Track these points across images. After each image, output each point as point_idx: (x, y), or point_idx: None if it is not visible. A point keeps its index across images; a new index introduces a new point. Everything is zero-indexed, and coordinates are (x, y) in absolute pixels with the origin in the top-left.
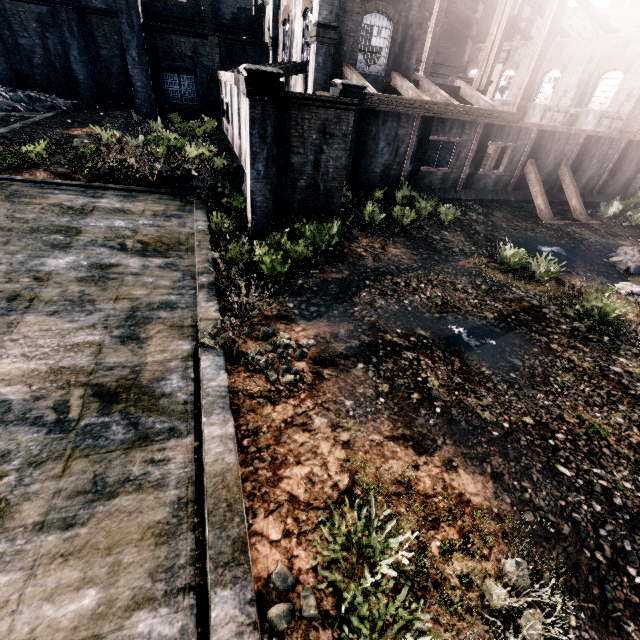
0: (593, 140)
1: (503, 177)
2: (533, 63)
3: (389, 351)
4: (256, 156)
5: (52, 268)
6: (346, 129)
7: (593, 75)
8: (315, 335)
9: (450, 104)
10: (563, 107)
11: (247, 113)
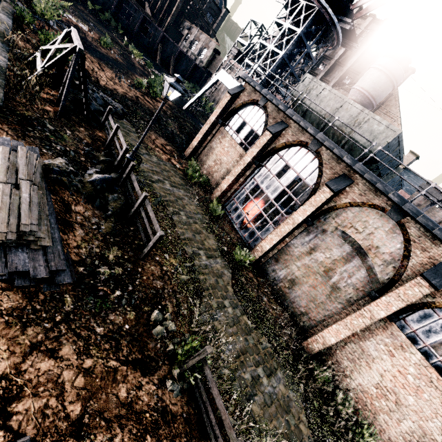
0: (183, 54)
1: (151, 44)
2: (171, 16)
3: None
4: None
5: None
6: None
7: (203, 47)
8: None
9: None
10: (195, 54)
11: None
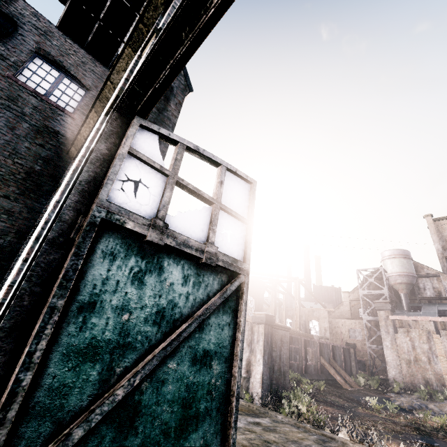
0: (333, 347)
1: (315, 366)
2: (298, 316)
3: (431, 446)
4: (265, 351)
5: (241, 425)
6: (287, 339)
7: (306, 321)
8: (398, 444)
9: (294, 330)
10: None
11: (260, 331)
